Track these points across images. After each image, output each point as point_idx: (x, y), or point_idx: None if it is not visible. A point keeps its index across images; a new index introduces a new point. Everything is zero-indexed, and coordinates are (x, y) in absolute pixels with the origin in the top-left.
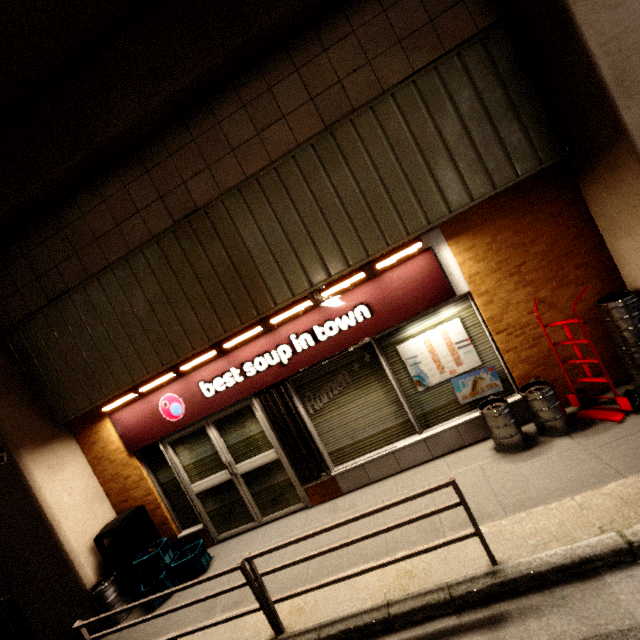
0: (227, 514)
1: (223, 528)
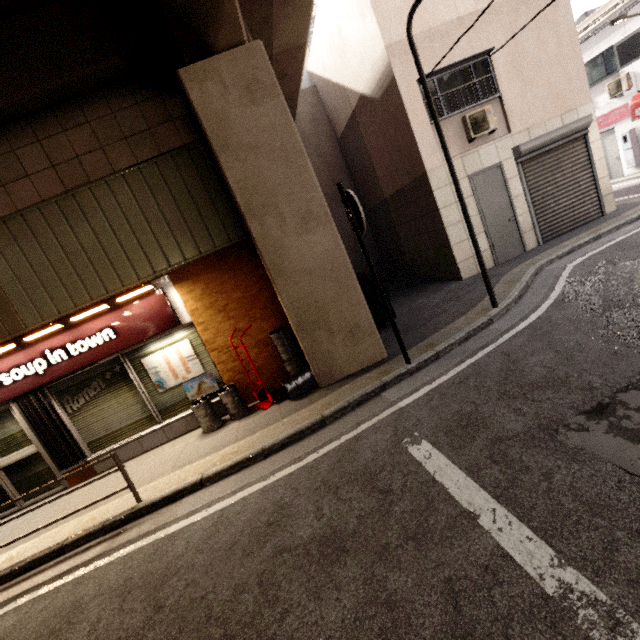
0: None
1: None
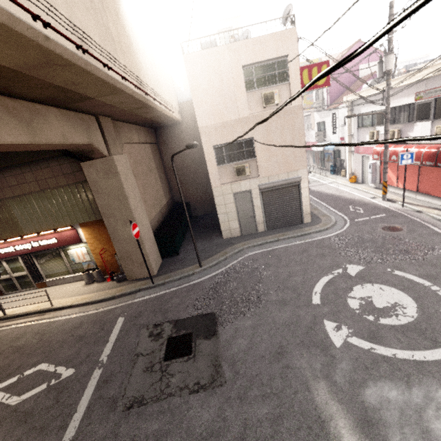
0: (9, 287)
1: (8, 291)
